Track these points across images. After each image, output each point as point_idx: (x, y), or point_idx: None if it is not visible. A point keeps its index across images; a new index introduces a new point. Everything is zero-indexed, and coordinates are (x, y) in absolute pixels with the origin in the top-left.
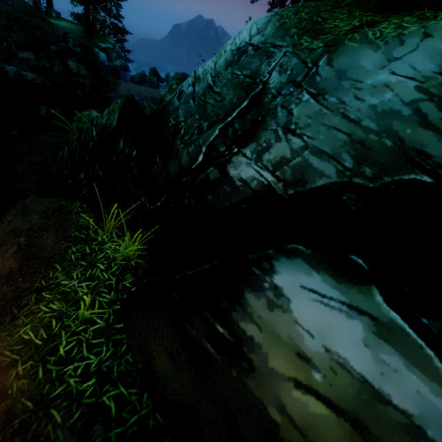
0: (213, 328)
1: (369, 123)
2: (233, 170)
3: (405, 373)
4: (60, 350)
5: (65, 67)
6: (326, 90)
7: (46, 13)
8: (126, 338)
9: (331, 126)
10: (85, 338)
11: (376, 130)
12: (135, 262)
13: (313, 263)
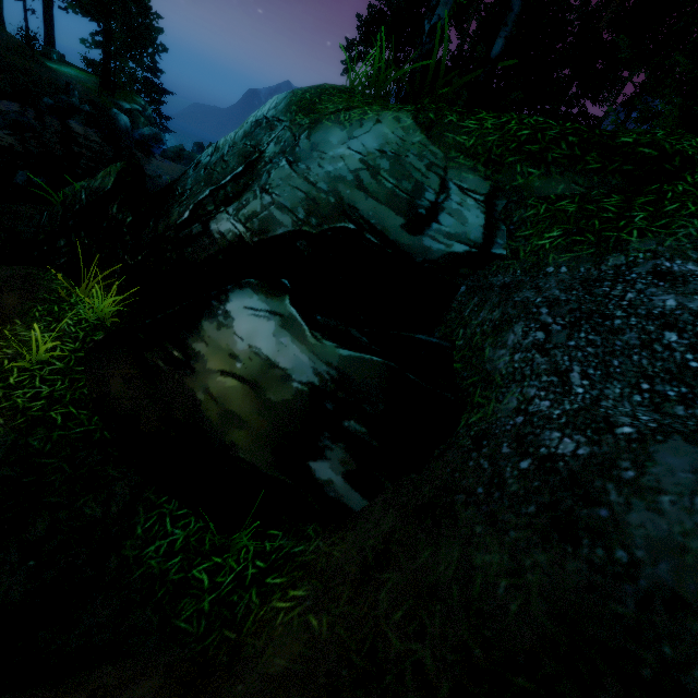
0: (170, 354)
1: (323, 185)
2: (215, 225)
3: (291, 346)
4: (10, 380)
5: (63, 128)
6: (301, 159)
7: (43, 53)
8: (85, 377)
9: (295, 186)
10: (40, 374)
11: (326, 190)
12: (110, 324)
13: (256, 289)
